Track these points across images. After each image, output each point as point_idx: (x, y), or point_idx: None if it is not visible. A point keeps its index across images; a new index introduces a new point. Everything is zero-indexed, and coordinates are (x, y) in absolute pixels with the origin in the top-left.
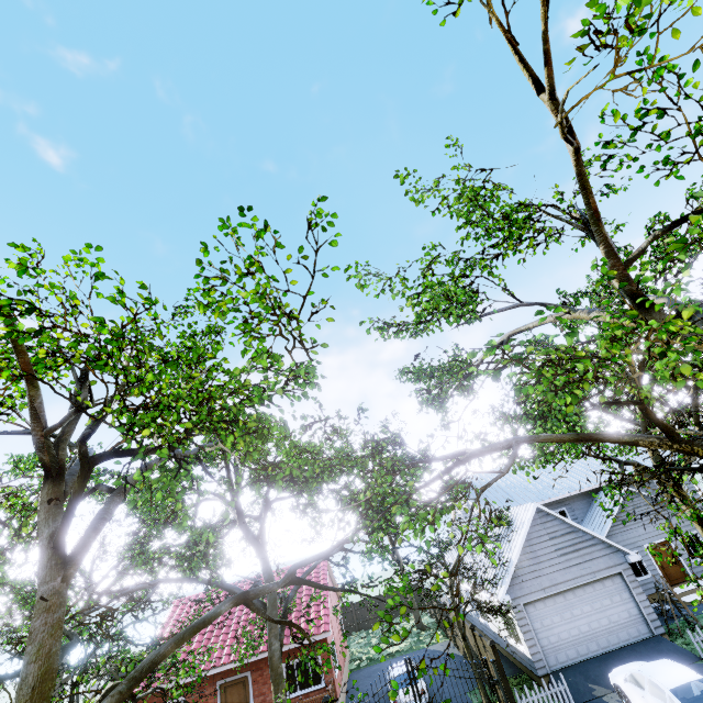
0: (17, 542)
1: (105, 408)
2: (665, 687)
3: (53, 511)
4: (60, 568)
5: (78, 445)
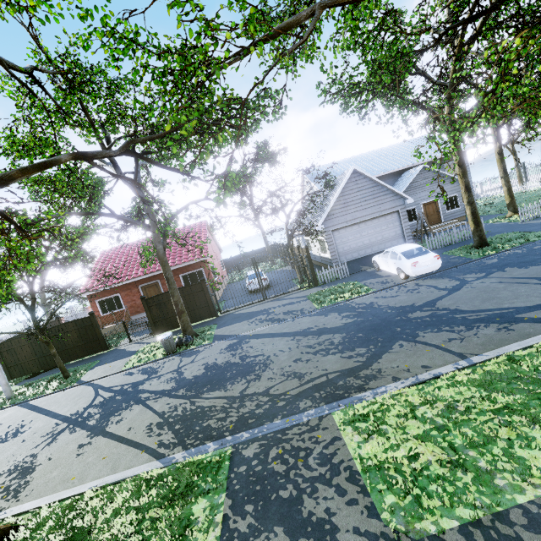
0: None
1: None
2: (399, 252)
3: None
4: None
5: None
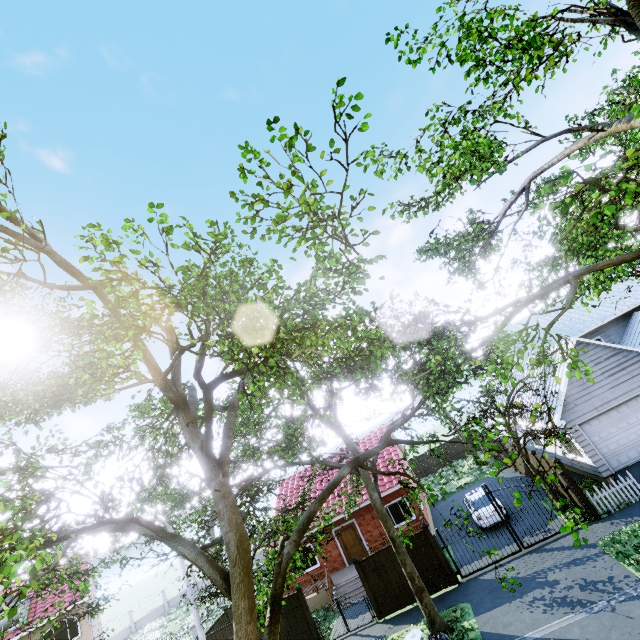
0: (171, 460)
1: (207, 342)
2: None
3: (193, 431)
4: (218, 468)
5: (196, 377)
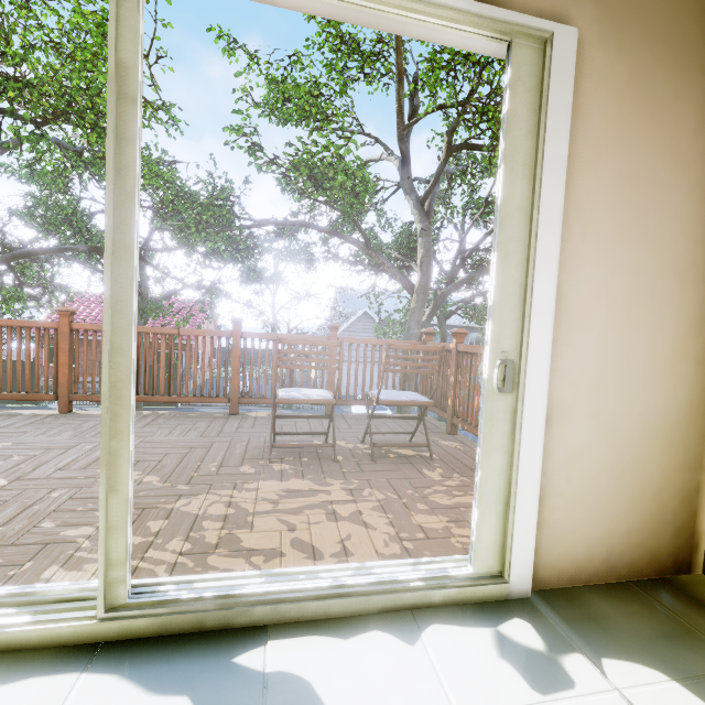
0: None
1: None
2: None
3: None
4: None
5: None
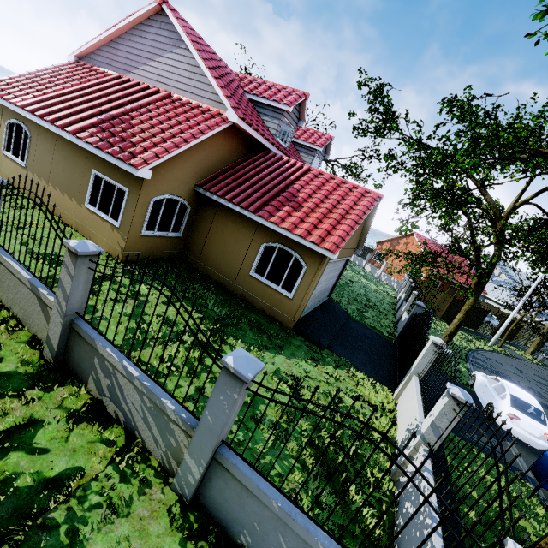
0: None
1: None
2: None
3: None
4: None
5: None
